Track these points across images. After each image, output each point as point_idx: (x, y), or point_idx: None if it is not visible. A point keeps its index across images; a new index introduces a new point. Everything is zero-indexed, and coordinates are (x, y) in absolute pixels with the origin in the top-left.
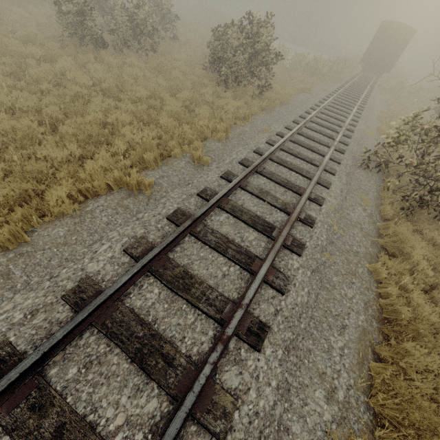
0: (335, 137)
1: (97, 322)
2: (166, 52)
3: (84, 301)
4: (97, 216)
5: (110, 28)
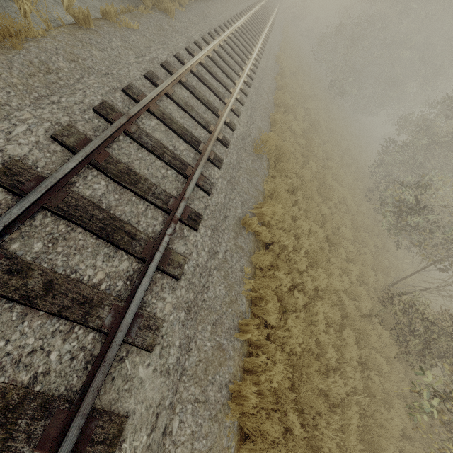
0: (279, 2)
1: None
2: None
3: None
4: None
5: None
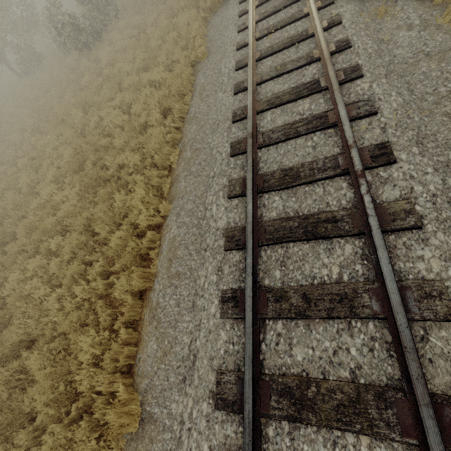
0: None
1: (256, 5)
2: (124, 6)
3: (246, 10)
4: (215, 21)
5: (89, 24)
